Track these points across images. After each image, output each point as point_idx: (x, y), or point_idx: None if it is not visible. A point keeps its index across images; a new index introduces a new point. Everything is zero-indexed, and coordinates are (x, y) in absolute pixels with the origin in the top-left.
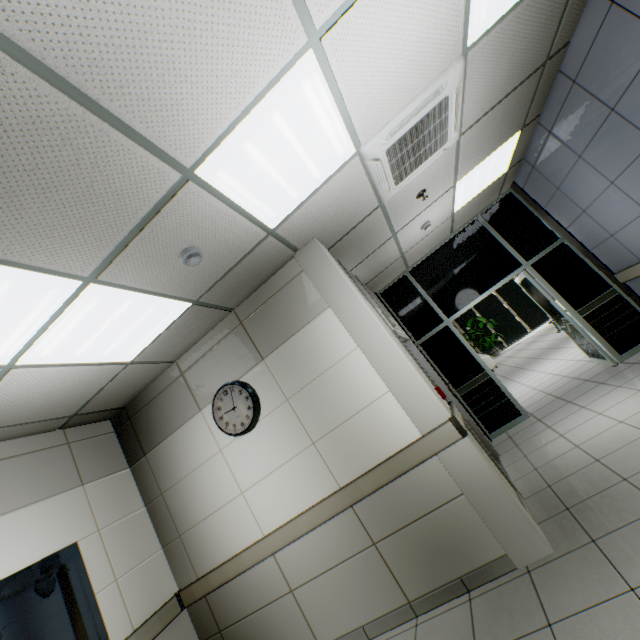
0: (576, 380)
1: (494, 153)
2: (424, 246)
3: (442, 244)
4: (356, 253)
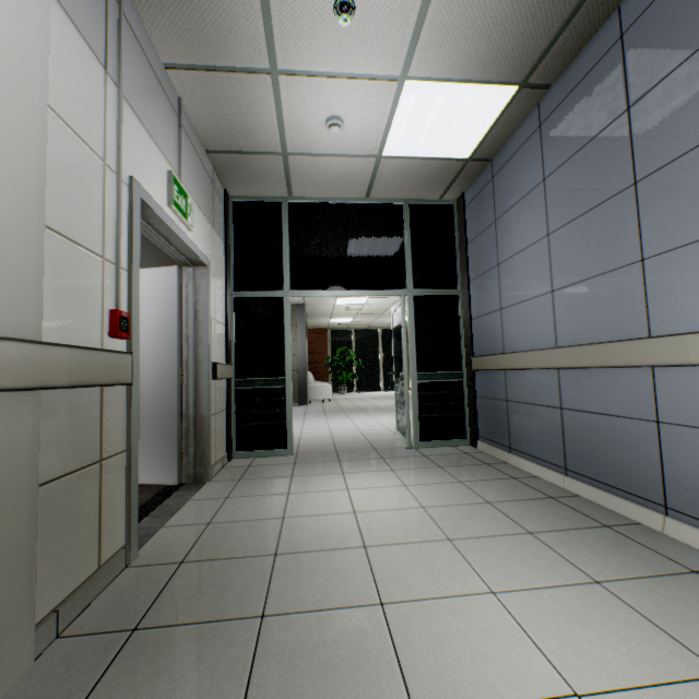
0: (368, 444)
1: (474, 87)
2: (324, 177)
3: (349, 202)
4: (180, 18)
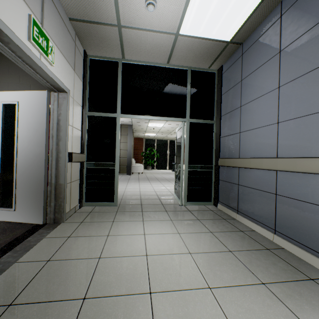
0: (159, 200)
1: None
2: (143, 46)
3: (157, 65)
4: None
